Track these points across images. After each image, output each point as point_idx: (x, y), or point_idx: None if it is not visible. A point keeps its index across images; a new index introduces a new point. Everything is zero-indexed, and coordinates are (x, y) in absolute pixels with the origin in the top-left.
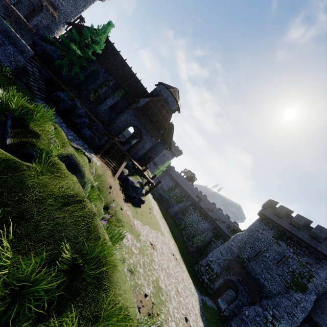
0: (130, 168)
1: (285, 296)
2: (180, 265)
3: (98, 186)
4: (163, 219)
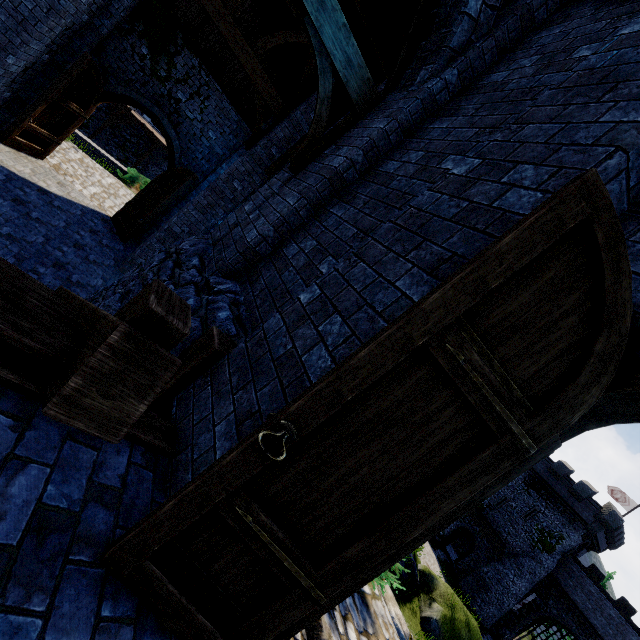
0: None
1: (530, 555)
2: None
3: None
4: None
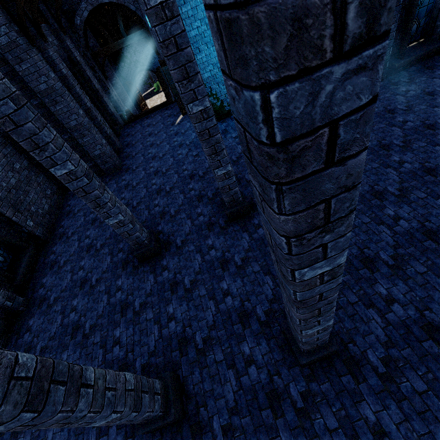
0: None
1: None
2: None
3: None
4: None
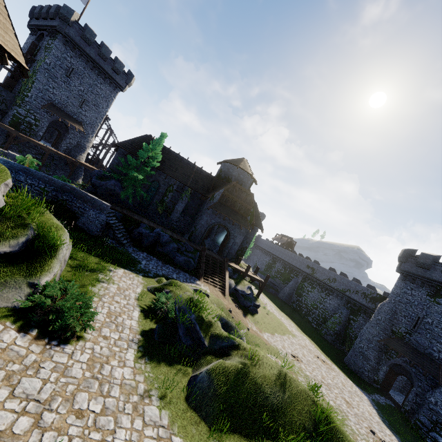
0: (231, 274)
1: None
2: (331, 368)
3: None
4: (281, 313)
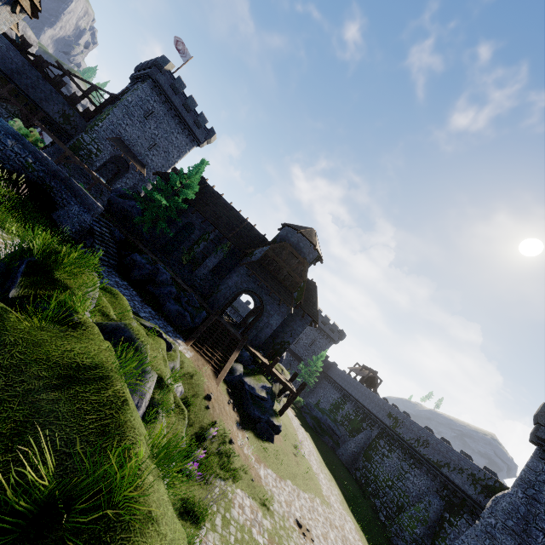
0: (247, 363)
1: None
2: None
3: (185, 395)
4: (325, 469)
